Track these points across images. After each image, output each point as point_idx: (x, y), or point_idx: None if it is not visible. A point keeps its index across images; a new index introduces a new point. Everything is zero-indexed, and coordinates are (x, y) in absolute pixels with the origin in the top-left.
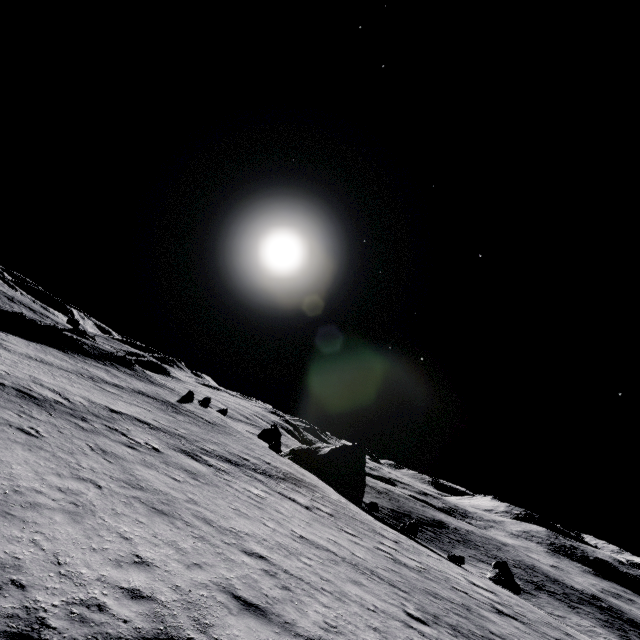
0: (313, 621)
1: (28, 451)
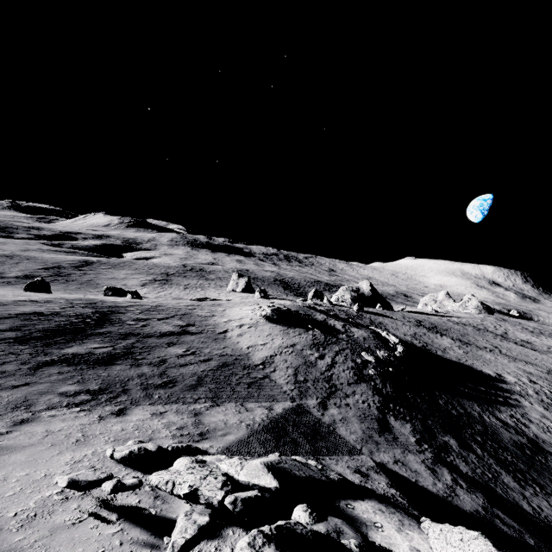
0: None
1: None
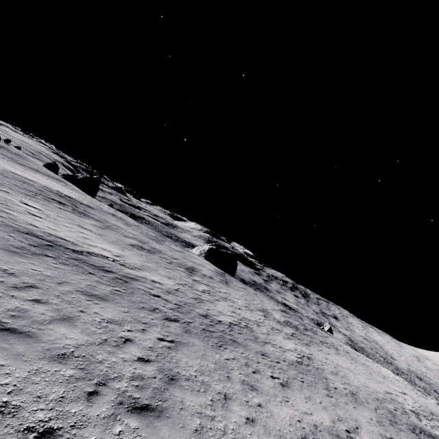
0: (56, 189)
1: None
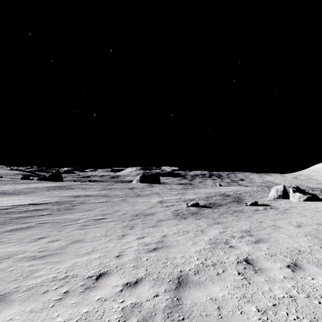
0: (49, 186)
1: (8, 186)
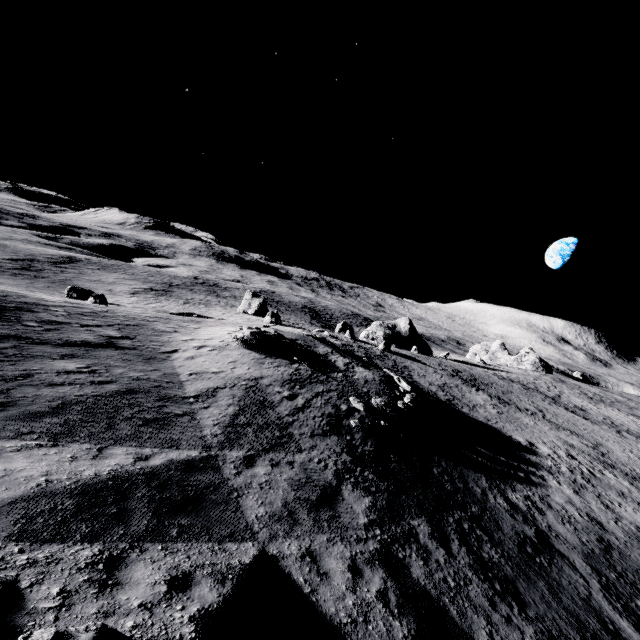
0: None
1: None
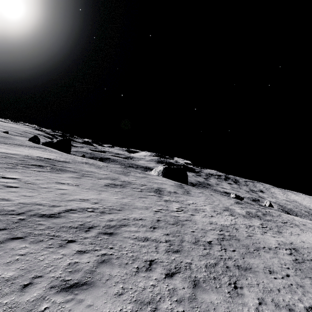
0: (36, 155)
1: None
